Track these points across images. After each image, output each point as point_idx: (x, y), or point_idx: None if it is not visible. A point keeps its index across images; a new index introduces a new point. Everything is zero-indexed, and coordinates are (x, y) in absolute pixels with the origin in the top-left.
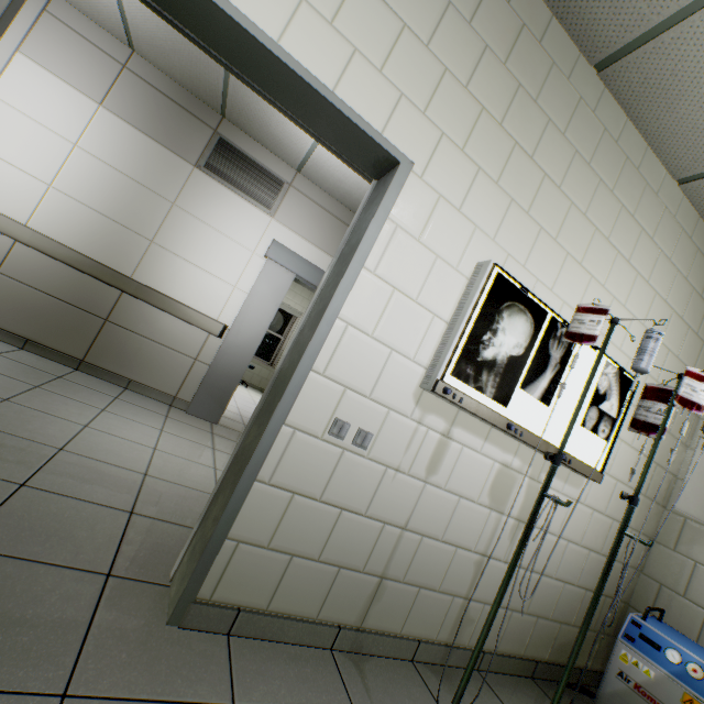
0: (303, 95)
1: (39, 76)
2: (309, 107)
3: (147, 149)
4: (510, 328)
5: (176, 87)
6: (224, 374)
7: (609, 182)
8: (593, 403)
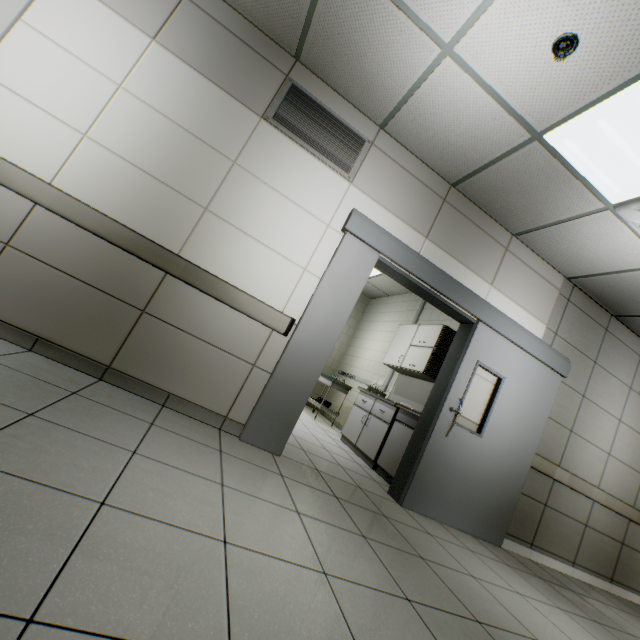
0: None
1: (81, 2)
2: None
3: (206, 94)
4: None
5: (243, 23)
6: (290, 385)
7: None
8: None
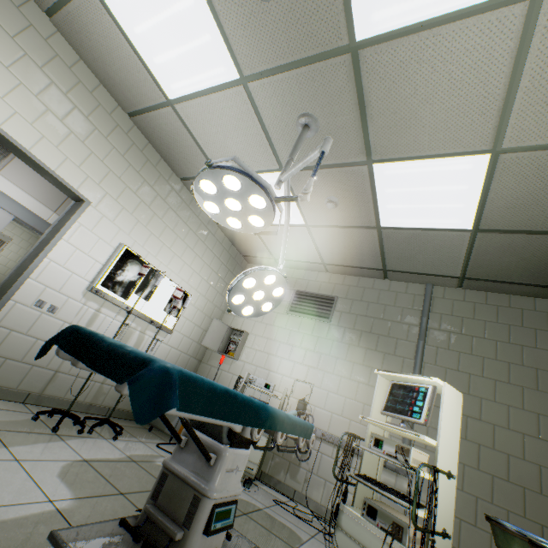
0: (40, 167)
1: None
2: (42, 171)
3: None
4: (132, 270)
5: None
6: None
7: (185, 219)
8: (170, 302)
